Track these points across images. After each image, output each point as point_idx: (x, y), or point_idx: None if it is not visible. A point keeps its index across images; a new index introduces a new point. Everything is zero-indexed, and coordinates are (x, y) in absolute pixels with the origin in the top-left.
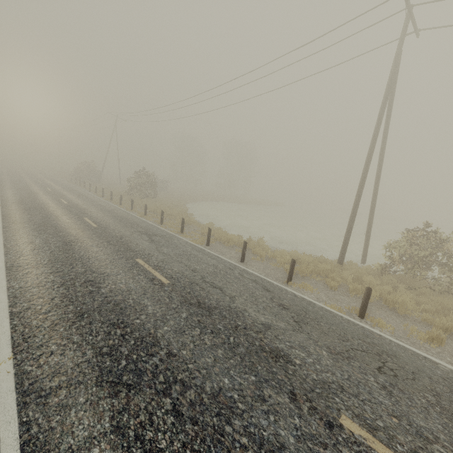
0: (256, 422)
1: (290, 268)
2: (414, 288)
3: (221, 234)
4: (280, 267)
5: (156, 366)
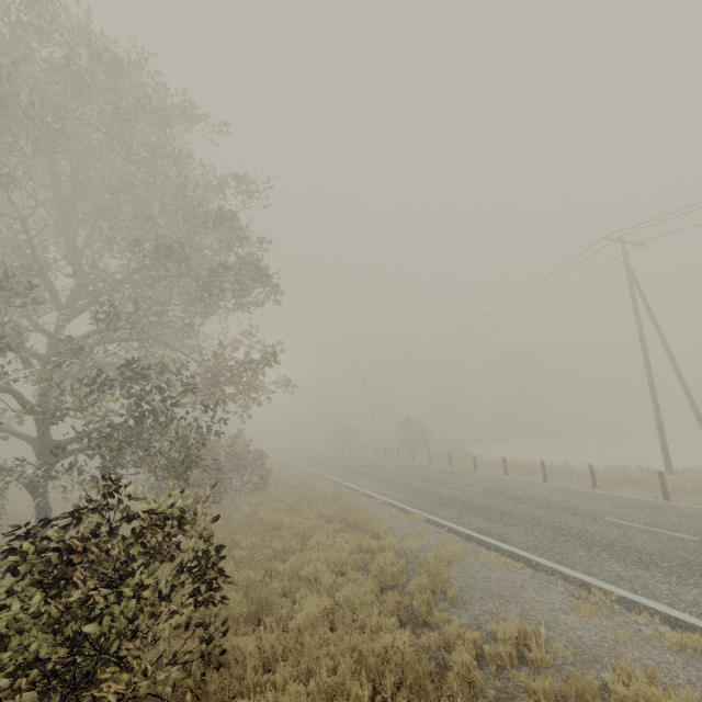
0: (553, 519)
1: (590, 474)
2: None
3: (518, 464)
4: (589, 482)
5: (495, 511)
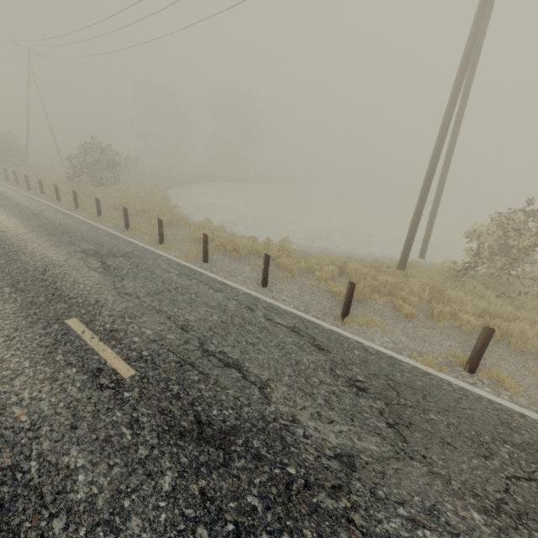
0: None
1: (347, 297)
2: (508, 296)
3: (225, 239)
4: (323, 287)
5: None
